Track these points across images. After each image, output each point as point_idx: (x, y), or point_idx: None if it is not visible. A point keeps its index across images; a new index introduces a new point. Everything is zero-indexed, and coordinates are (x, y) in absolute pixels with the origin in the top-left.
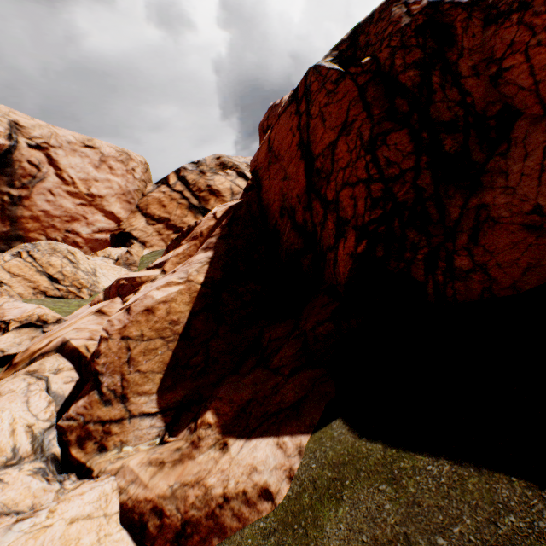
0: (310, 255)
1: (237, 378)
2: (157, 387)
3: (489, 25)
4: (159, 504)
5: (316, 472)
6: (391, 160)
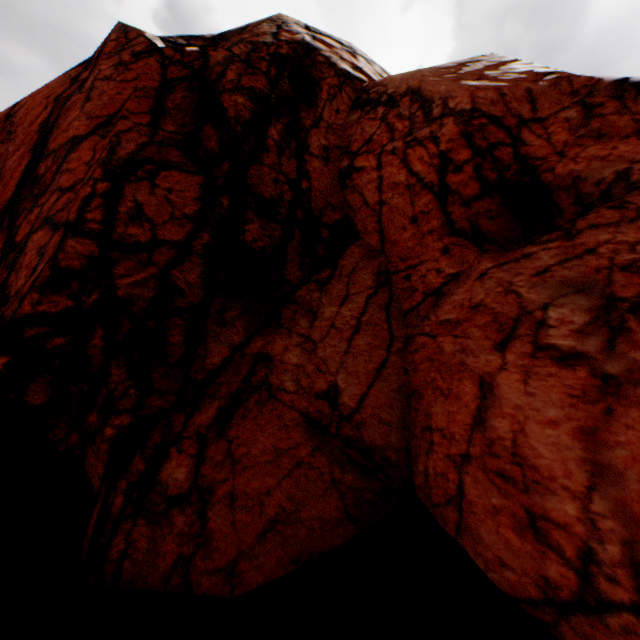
0: None
1: None
2: None
3: (357, 108)
4: None
5: None
6: (146, 212)
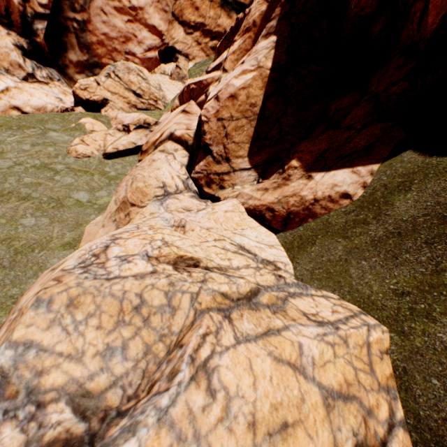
0: (384, 17)
1: (311, 140)
2: (247, 153)
3: None
4: (270, 207)
5: (386, 181)
6: None
